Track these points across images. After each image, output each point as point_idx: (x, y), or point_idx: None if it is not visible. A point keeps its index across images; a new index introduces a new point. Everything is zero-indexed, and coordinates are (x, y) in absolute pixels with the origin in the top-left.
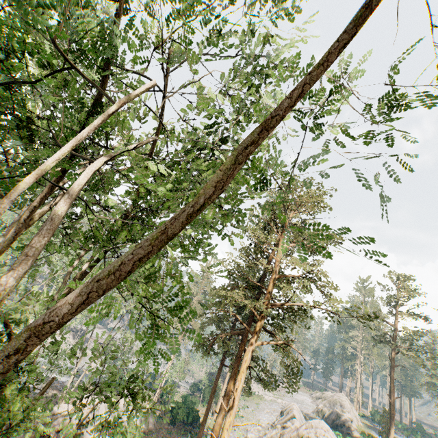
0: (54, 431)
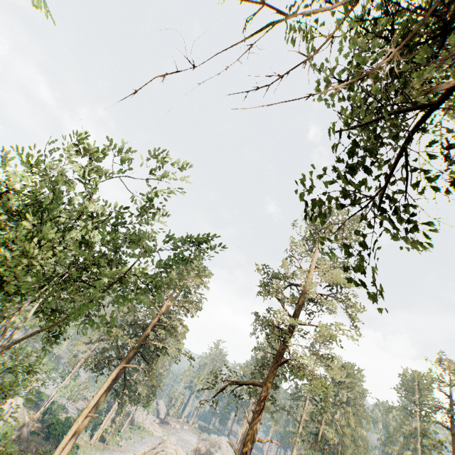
0: None
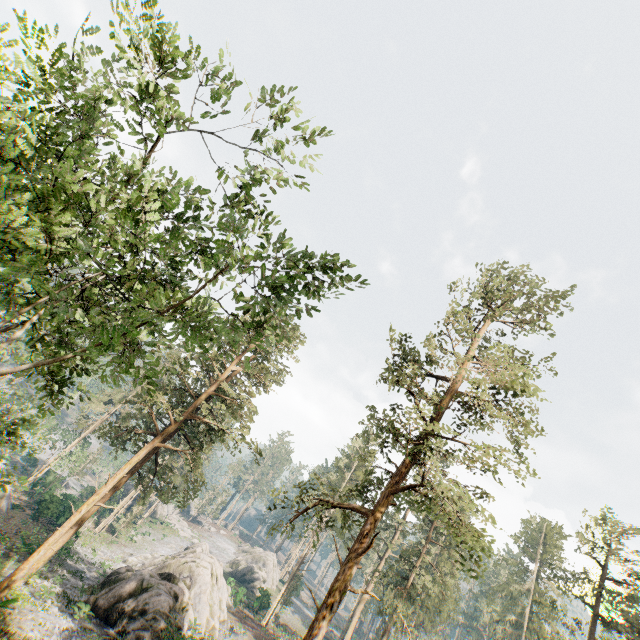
0: None
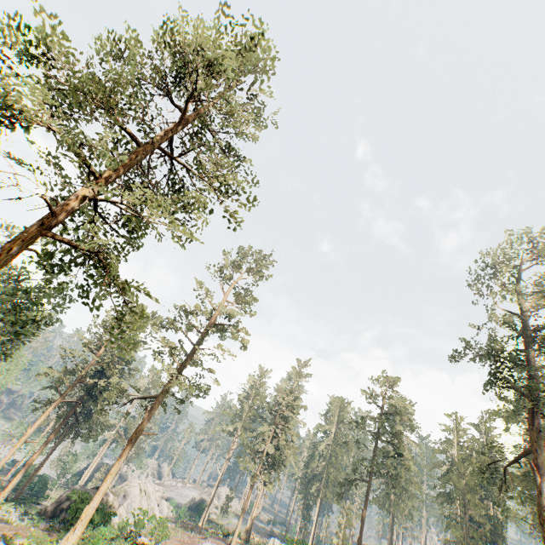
0: None
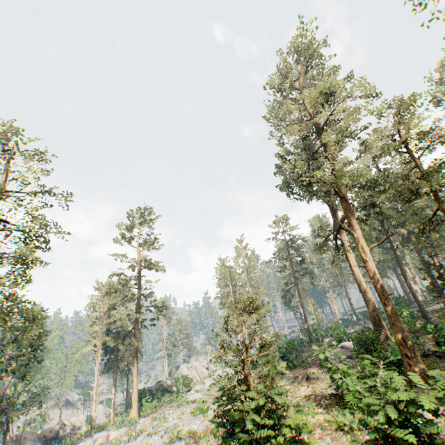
0: (47, 433)
